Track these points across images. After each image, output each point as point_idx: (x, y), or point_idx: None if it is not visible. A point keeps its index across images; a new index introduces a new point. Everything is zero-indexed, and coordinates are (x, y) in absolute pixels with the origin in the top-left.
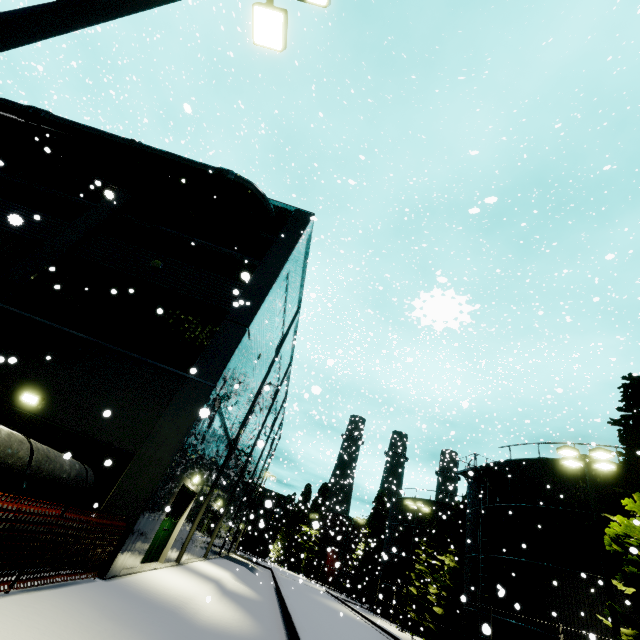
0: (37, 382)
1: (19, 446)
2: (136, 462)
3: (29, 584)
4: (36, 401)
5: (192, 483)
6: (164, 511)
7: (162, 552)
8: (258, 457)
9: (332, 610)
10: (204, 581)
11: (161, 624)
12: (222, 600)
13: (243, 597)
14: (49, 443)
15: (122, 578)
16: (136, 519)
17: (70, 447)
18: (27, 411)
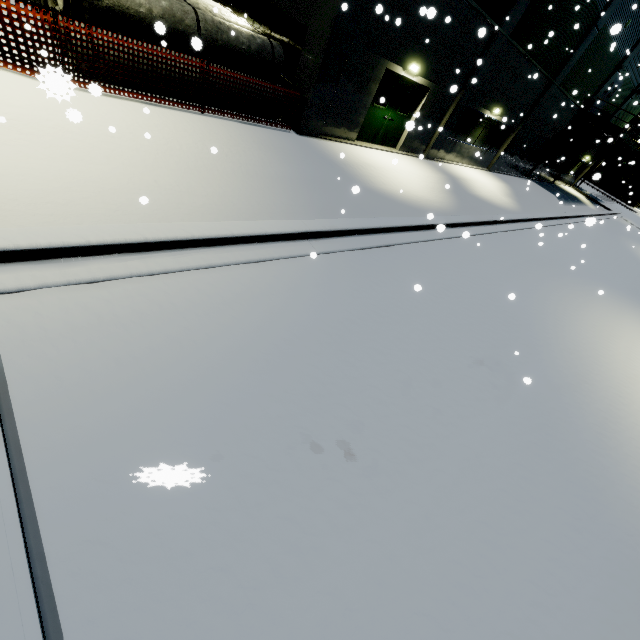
0: None
1: (184, 16)
2: (308, 38)
3: (227, 117)
4: None
5: (409, 73)
6: (366, 97)
7: (397, 142)
8: (621, 56)
9: (629, 256)
10: (433, 173)
11: (311, 164)
12: (435, 188)
13: (480, 200)
14: (270, 26)
15: (321, 140)
16: (310, 93)
17: (279, 29)
18: None
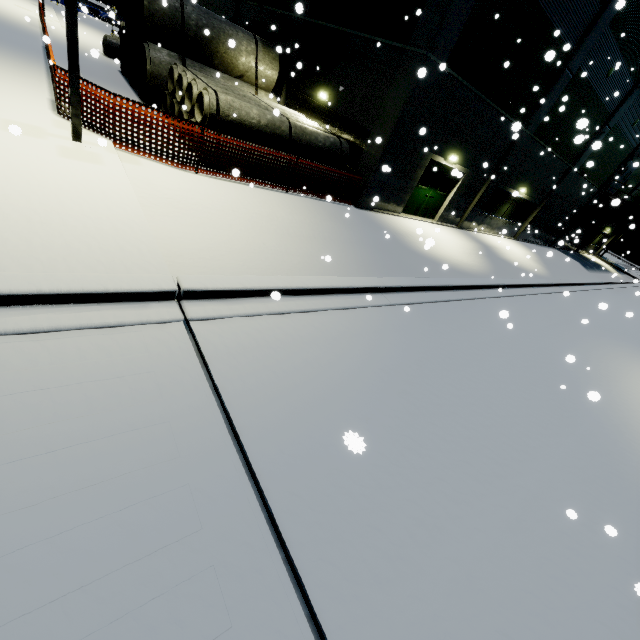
0: (326, 82)
1: (281, 124)
2: (370, 138)
3: (304, 195)
4: (325, 97)
5: (449, 162)
6: (413, 180)
7: (436, 214)
8: (632, 147)
9: None
10: (468, 241)
11: (370, 232)
12: (471, 254)
13: (512, 265)
14: (336, 128)
15: (375, 213)
16: (370, 177)
17: (344, 130)
18: (325, 106)
